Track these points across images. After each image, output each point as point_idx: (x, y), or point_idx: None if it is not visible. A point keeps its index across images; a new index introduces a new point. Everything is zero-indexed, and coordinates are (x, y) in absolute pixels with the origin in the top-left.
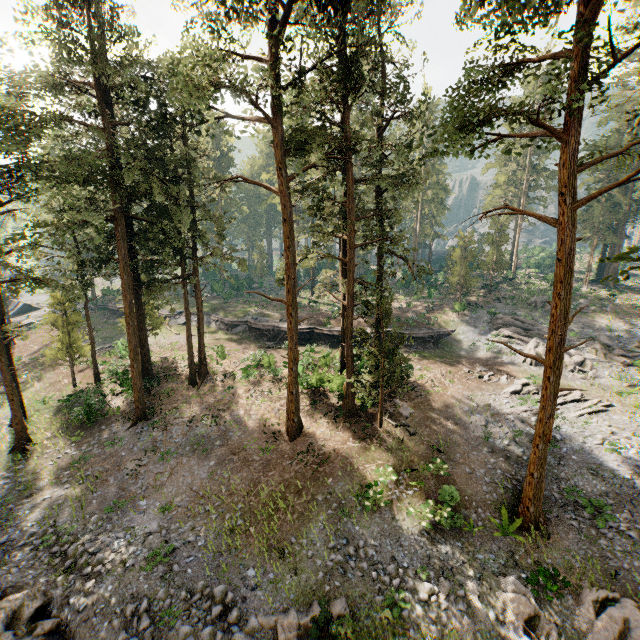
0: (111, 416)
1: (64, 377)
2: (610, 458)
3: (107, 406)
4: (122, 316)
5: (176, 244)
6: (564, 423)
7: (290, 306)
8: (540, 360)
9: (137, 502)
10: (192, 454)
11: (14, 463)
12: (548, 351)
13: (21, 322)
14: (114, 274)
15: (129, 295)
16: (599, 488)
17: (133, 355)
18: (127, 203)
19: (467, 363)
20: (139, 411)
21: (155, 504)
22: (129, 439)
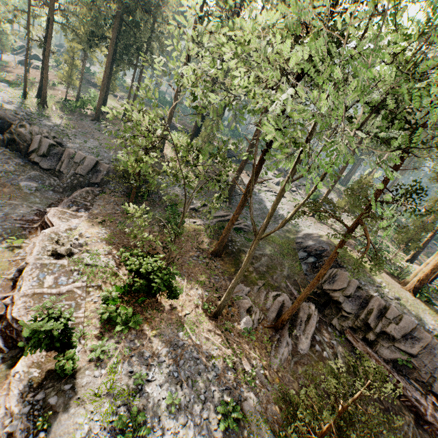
0: (83, 114)
1: (59, 94)
2: (268, 204)
3: (81, 110)
4: (99, 76)
5: (139, 44)
6: (264, 194)
7: (176, 93)
8: (249, 141)
9: (89, 139)
10: (115, 138)
11: (40, 107)
12: (252, 138)
13: (33, 62)
14: (102, 51)
15: (110, 58)
16: (256, 207)
17: (103, 88)
18: (124, 13)
19: (249, 172)
20: (97, 115)
21: (96, 142)
22: (89, 123)
